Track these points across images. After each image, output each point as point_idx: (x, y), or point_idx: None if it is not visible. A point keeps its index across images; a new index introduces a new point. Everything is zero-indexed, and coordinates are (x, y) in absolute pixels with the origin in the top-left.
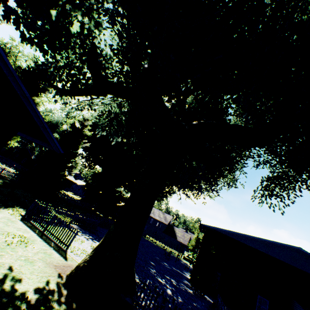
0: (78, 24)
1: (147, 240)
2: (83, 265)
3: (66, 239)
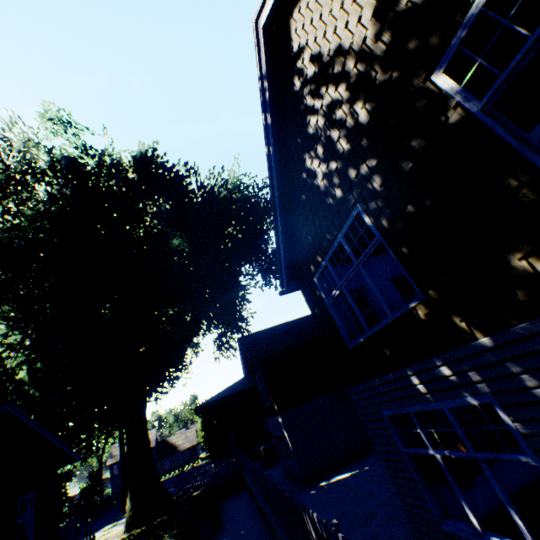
0: (24, 371)
1: None
2: (132, 512)
3: (87, 536)
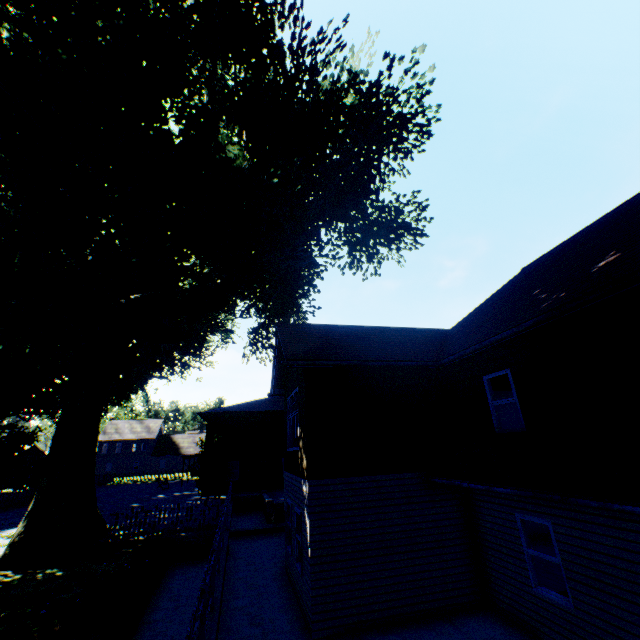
0: None
1: (119, 484)
2: (19, 539)
3: None
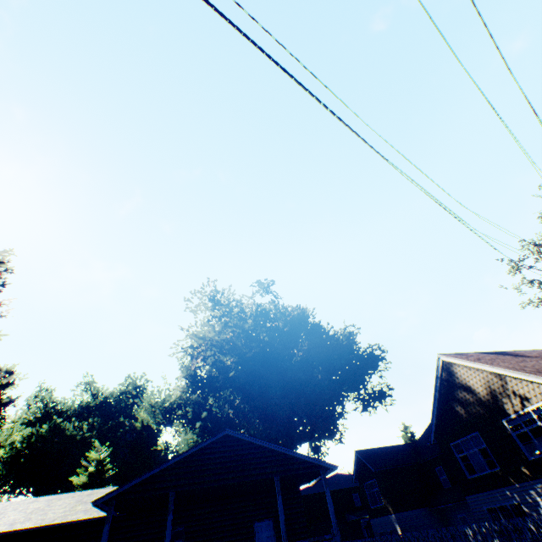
0: None
1: None
2: None
3: None
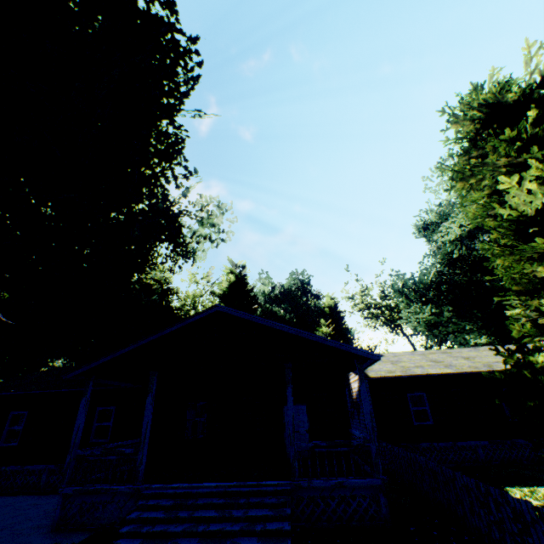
0: None
1: None
2: None
3: None
